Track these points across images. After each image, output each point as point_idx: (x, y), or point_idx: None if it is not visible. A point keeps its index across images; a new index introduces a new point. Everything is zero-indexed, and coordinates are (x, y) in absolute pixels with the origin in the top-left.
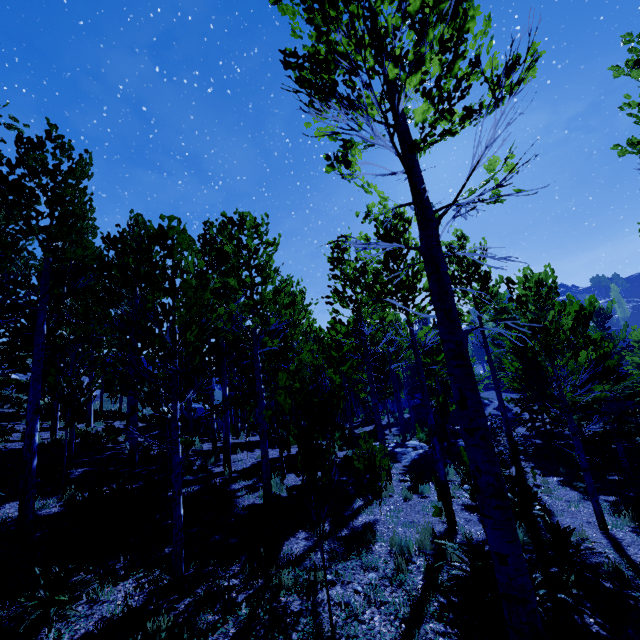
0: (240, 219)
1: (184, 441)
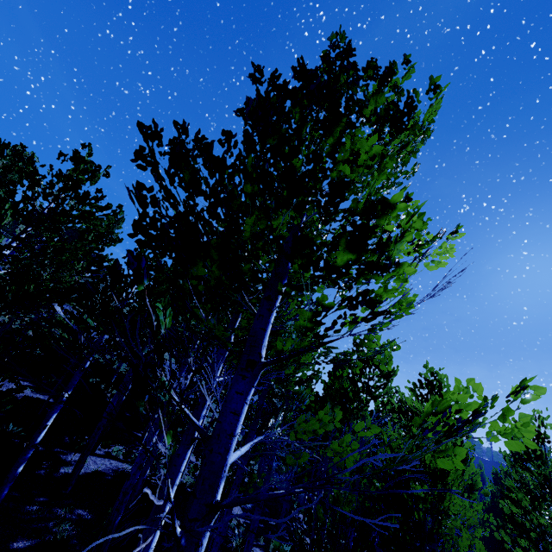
0: (440, 385)
1: (277, 546)
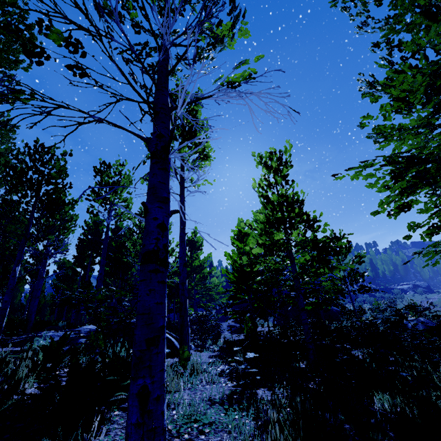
0: None
1: None
